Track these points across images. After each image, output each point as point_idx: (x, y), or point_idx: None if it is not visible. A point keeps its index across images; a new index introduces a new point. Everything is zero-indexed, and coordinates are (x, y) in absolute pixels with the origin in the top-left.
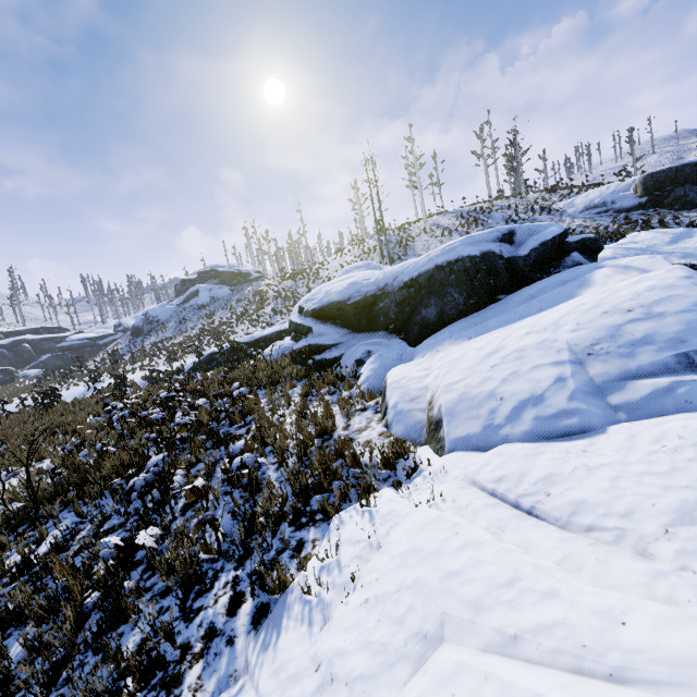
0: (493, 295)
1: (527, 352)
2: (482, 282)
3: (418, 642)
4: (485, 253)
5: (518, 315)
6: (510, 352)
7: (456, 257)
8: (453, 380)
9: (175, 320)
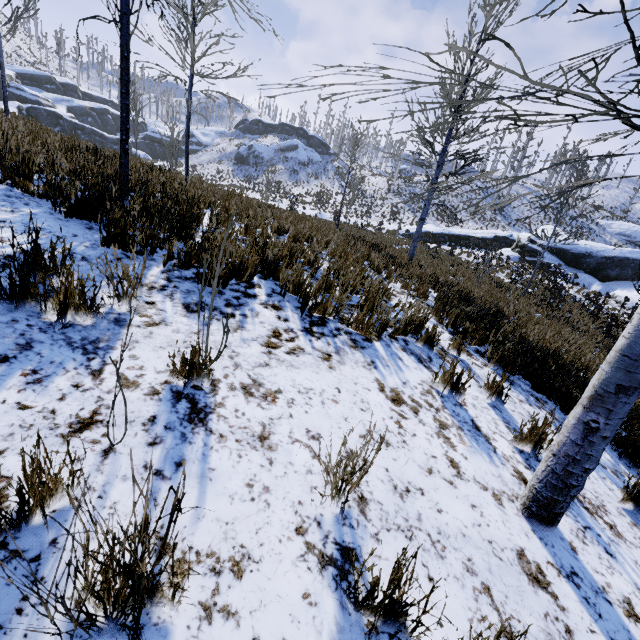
0: None
1: None
2: None
3: None
4: None
5: None
6: None
7: (637, 258)
8: None
9: (285, 167)
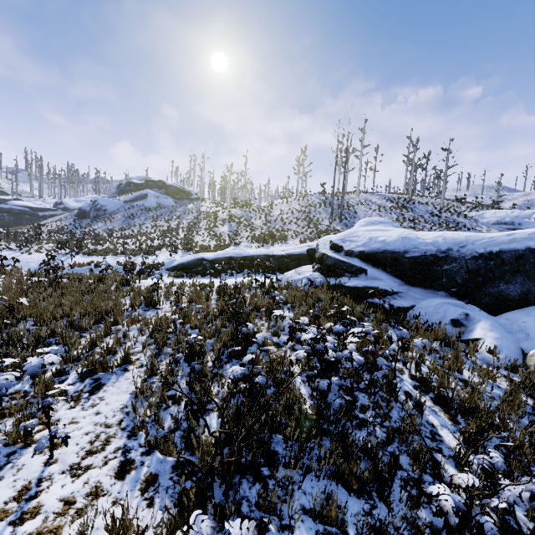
0: None
1: None
2: None
3: None
4: None
5: None
6: None
7: None
8: None
9: (123, 214)
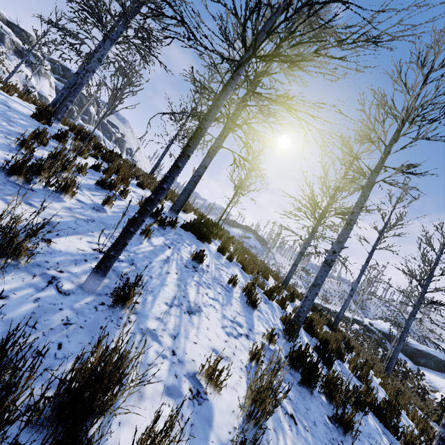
0: (442, 371)
1: None
2: (441, 366)
3: None
4: (444, 360)
5: None
6: None
7: (436, 355)
8: None
9: None
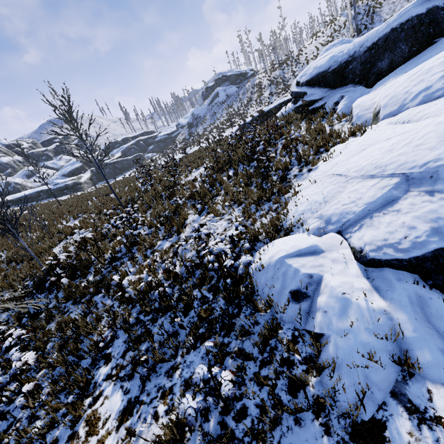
0: (431, 40)
1: (433, 68)
2: (424, 33)
3: (361, 151)
4: (430, 9)
5: (441, 50)
6: (423, 71)
7: (407, 18)
8: (389, 93)
9: (209, 114)
